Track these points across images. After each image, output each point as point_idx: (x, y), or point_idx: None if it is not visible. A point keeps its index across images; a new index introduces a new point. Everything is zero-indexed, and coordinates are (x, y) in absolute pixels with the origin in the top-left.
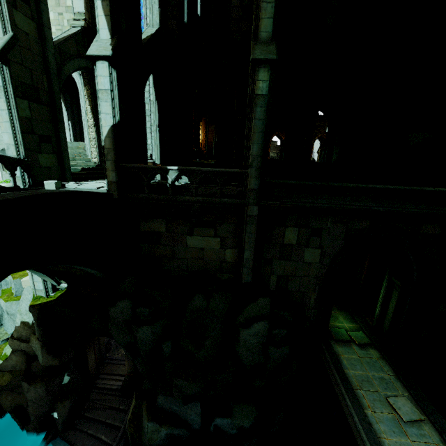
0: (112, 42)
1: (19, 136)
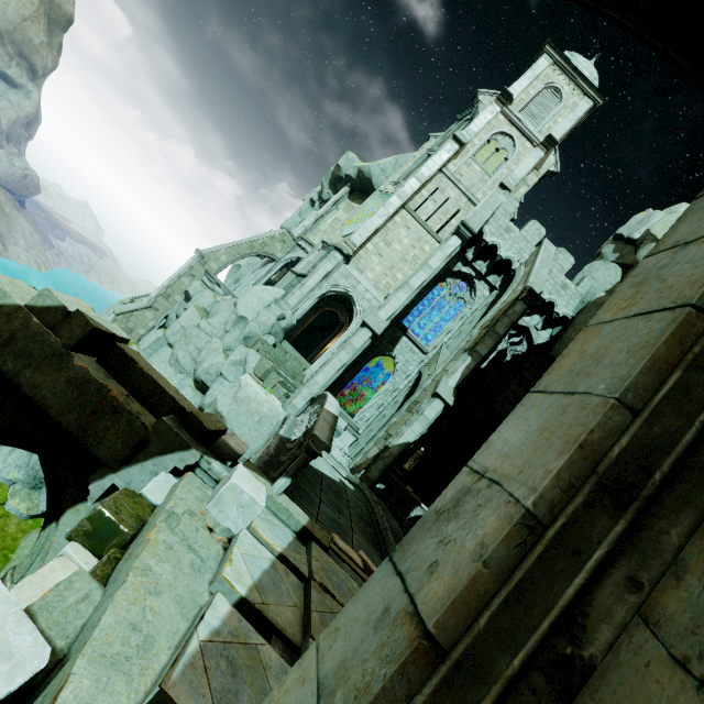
0: (454, 393)
1: (330, 382)
